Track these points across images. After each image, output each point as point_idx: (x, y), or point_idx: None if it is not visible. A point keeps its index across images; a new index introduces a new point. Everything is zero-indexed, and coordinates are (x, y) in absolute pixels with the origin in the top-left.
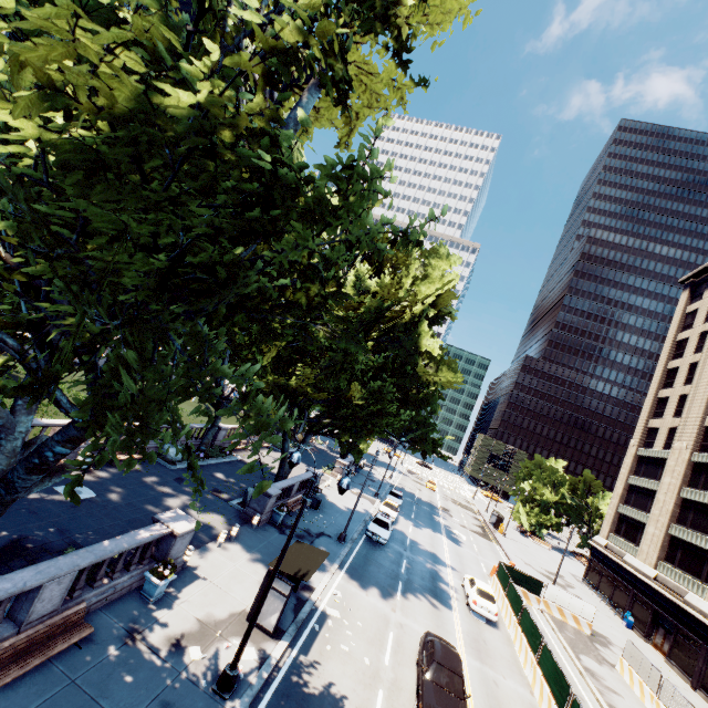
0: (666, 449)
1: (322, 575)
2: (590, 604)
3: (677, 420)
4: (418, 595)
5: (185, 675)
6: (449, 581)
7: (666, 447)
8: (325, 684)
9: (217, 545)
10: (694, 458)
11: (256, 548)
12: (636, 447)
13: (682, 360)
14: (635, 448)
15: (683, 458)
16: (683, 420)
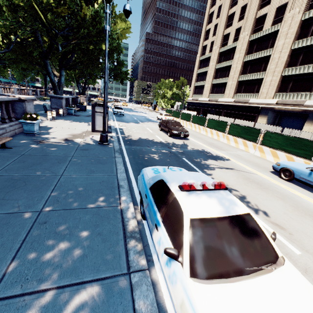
0: (210, 53)
1: (109, 122)
2: (195, 112)
3: (214, 38)
4: (146, 122)
5: (82, 144)
6: (152, 119)
7: (210, 52)
8: (138, 138)
9: (49, 121)
10: (220, 51)
11: (71, 120)
12: (199, 57)
13: (215, 6)
14: (199, 57)
15: (216, 52)
16: (216, 36)
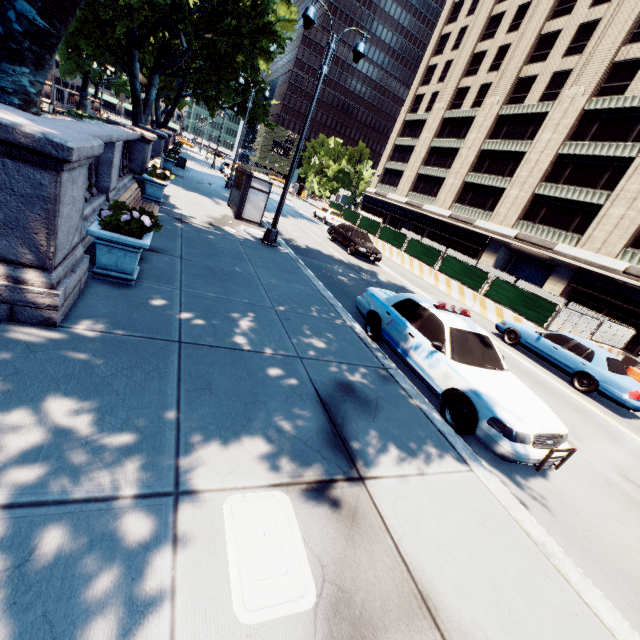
0: (427, 112)
1: None
2: (380, 219)
3: (440, 86)
4: (300, 219)
5: (241, 238)
6: (306, 215)
7: (427, 111)
8: (306, 246)
9: None
10: (445, 116)
11: (179, 185)
12: (406, 114)
13: (455, 24)
14: (405, 115)
15: (439, 117)
16: (445, 85)
